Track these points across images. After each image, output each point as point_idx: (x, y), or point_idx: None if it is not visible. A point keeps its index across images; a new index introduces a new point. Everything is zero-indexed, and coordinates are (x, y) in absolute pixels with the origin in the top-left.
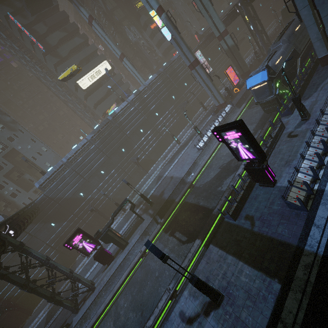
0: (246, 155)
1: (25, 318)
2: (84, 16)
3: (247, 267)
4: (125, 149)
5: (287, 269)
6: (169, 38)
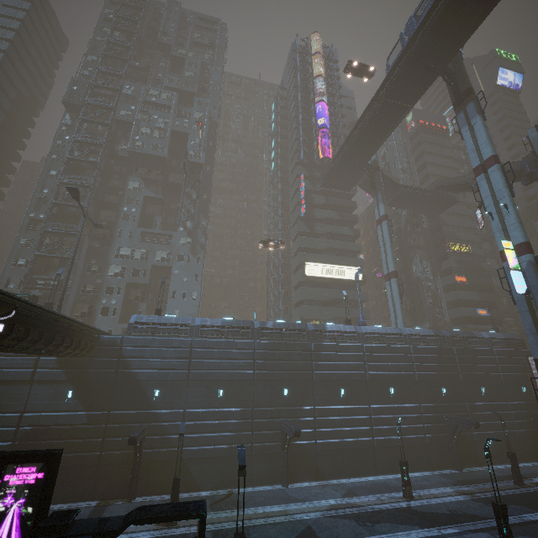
0: None
1: None
2: (378, 213)
3: None
4: (289, 395)
5: None
6: (519, 290)
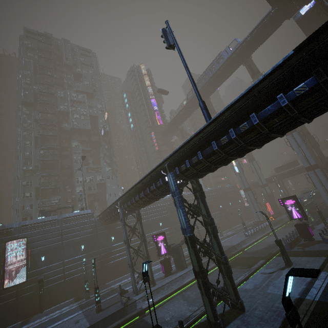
0: (296, 215)
1: (32, 314)
2: None
3: (305, 257)
4: None
5: None
6: (237, 171)
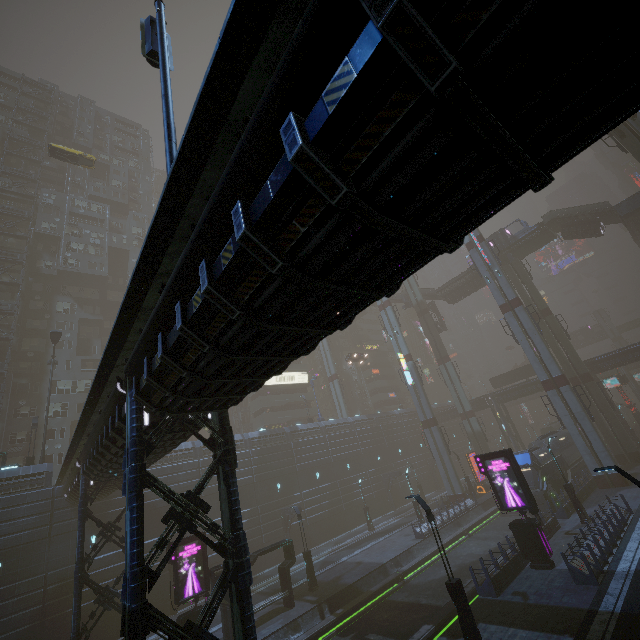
0: (513, 499)
1: None
2: None
3: (523, 631)
4: (282, 488)
5: (579, 625)
6: (410, 383)
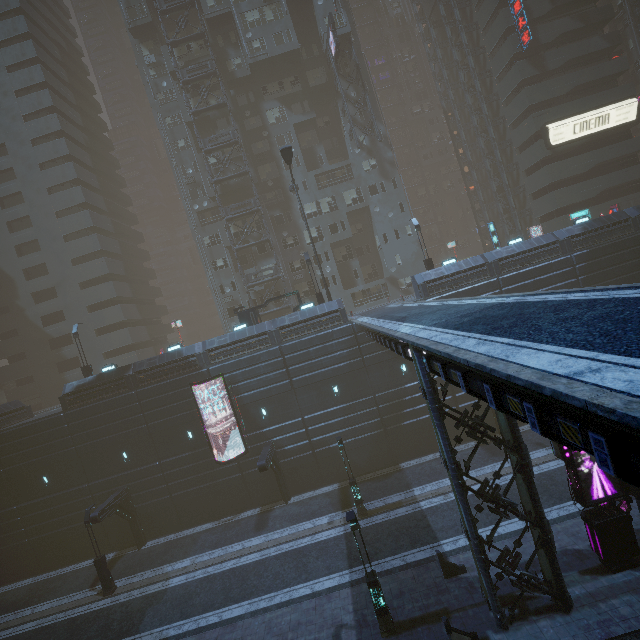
0: None
1: (273, 499)
2: None
3: None
4: None
5: None
6: None
